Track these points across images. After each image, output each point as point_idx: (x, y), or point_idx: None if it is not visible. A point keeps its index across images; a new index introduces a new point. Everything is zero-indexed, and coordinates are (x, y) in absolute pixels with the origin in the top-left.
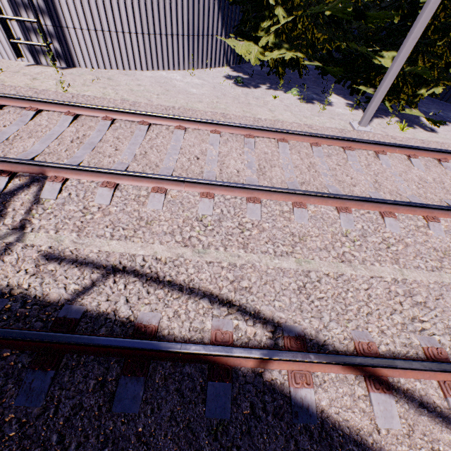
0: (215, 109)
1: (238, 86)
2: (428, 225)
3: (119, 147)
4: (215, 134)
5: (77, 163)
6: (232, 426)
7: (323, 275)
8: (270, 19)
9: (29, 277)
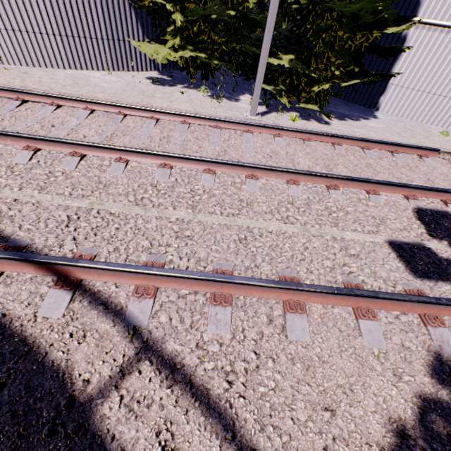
0: (114, 98)
1: (154, 84)
2: (245, 181)
3: None
4: (86, 111)
5: None
6: None
7: (105, 212)
8: (174, 24)
9: None
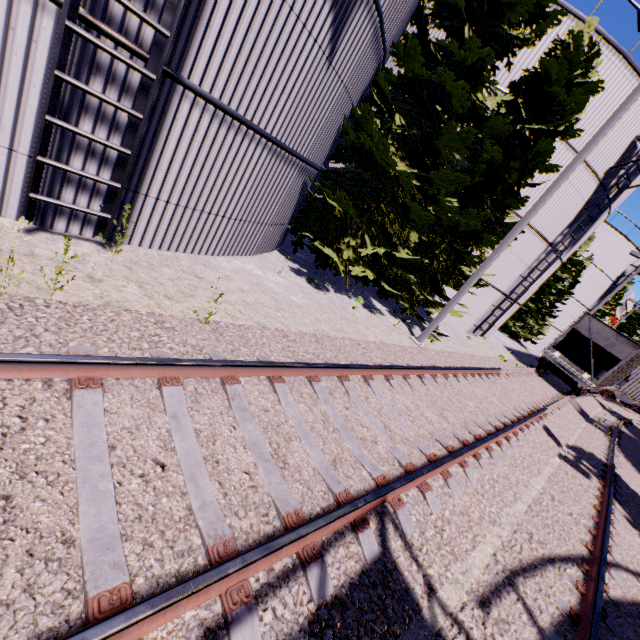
0: (339, 331)
1: (315, 288)
2: (517, 438)
3: (364, 423)
4: (393, 380)
5: (377, 466)
6: (625, 638)
7: (535, 504)
8: (353, 238)
9: (508, 637)
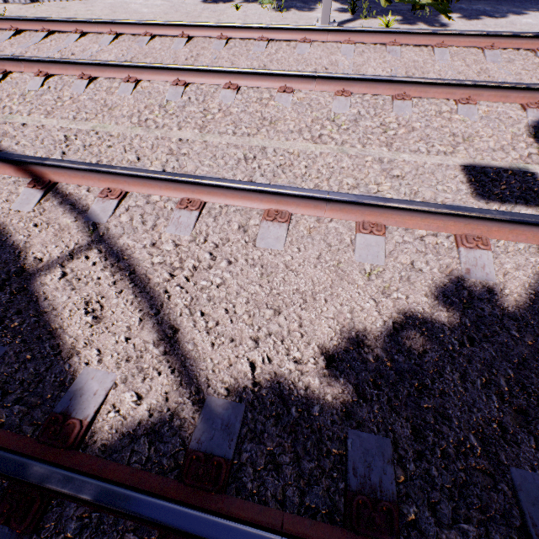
0: None
1: (205, 3)
2: (275, 96)
3: (5, 50)
4: (110, 35)
5: None
6: None
7: (103, 133)
8: None
9: None
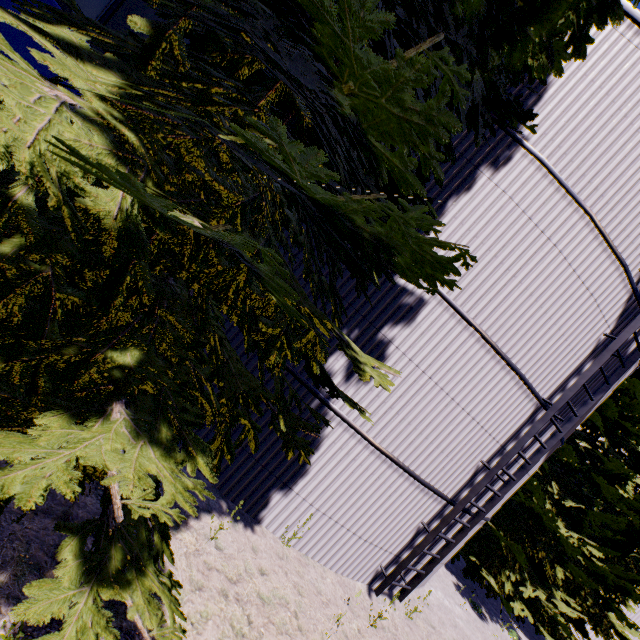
0: None
1: (479, 617)
2: None
3: None
4: None
5: None
6: None
7: None
8: (512, 571)
9: None
